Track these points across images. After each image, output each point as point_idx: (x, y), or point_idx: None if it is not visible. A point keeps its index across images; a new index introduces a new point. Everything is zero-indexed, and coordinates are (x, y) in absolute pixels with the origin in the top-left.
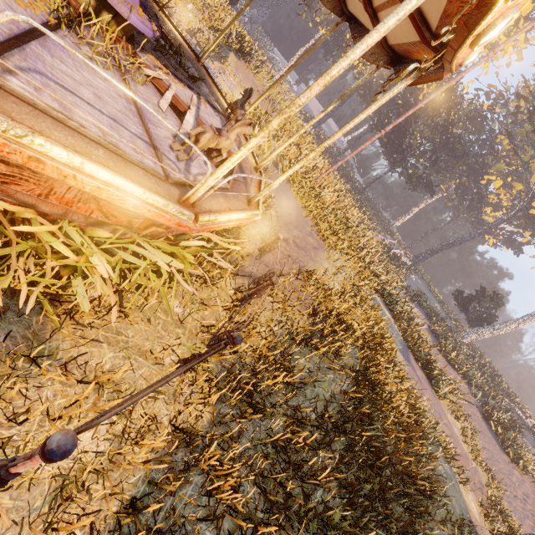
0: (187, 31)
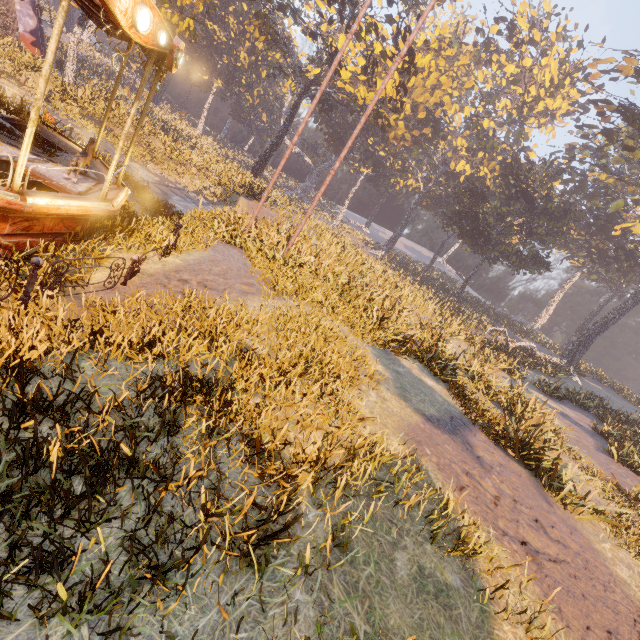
0: (194, 192)
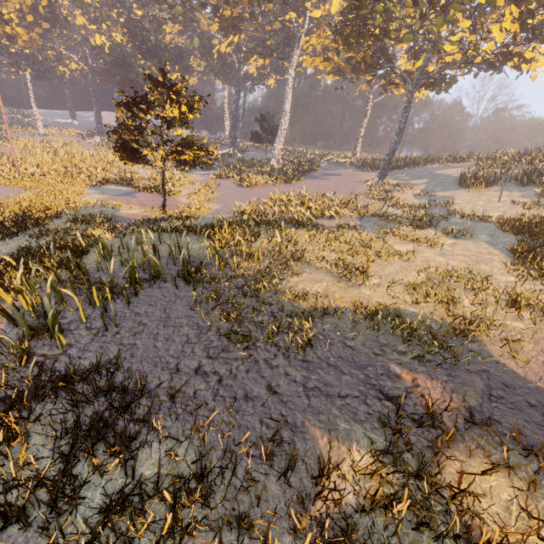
0: None
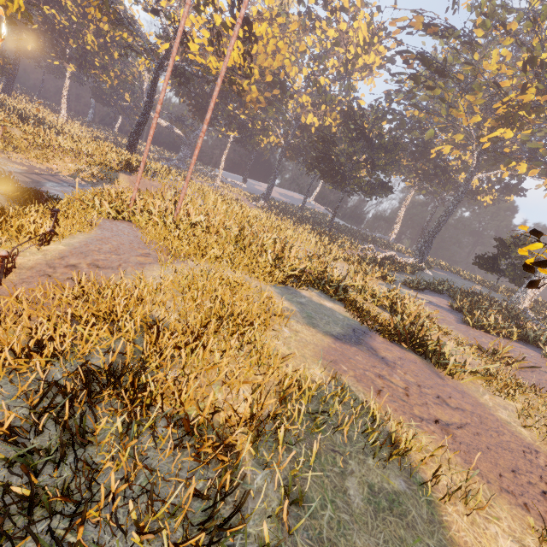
0: (69, 176)
